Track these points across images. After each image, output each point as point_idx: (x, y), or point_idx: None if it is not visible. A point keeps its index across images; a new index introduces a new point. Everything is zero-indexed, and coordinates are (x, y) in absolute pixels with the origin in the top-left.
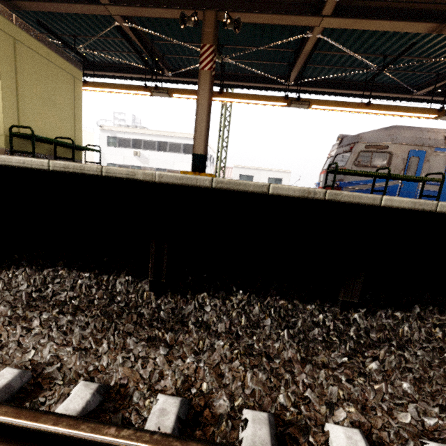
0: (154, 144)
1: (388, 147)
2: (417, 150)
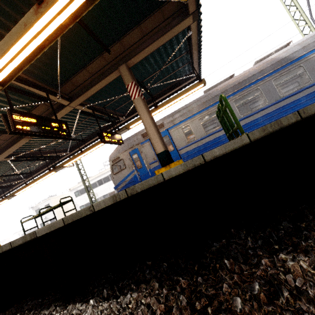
0: (96, 183)
1: (119, 157)
2: (133, 150)
